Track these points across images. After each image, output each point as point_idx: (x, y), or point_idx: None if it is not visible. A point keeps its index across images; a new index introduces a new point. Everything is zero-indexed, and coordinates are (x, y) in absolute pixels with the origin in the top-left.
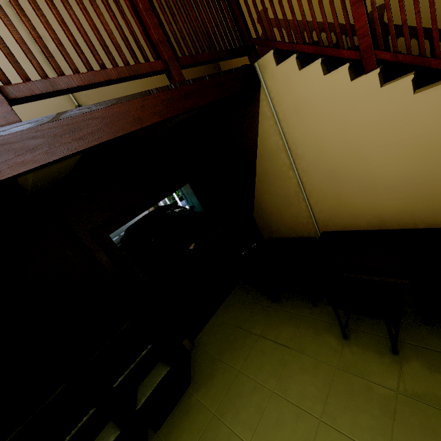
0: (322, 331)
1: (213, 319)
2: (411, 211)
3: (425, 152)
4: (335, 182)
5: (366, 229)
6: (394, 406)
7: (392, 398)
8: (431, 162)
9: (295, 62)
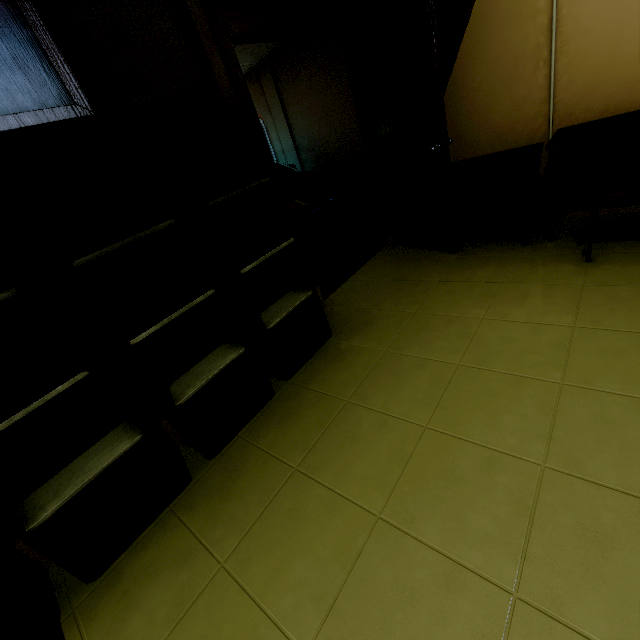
0: (547, 262)
1: (350, 281)
2: None
3: None
4: (623, 8)
5: None
6: None
7: None
8: None
9: None
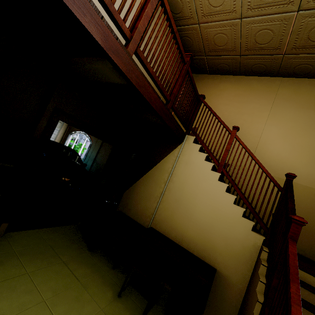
0: (108, 284)
1: (36, 230)
2: (196, 242)
3: (216, 217)
4: (177, 205)
5: (173, 239)
6: None
7: None
8: (215, 223)
9: (199, 147)
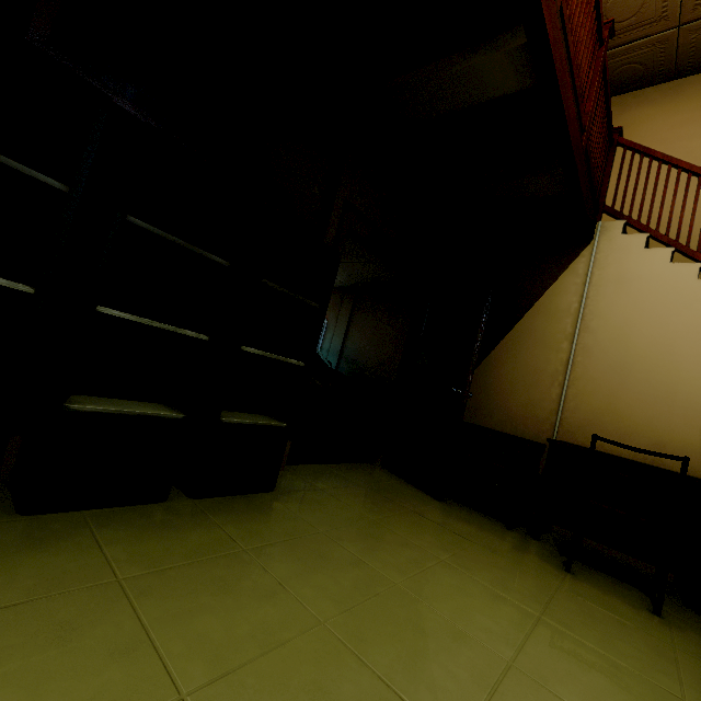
0: (526, 551)
1: (323, 466)
2: None
3: None
4: (620, 378)
5: (632, 458)
6: (673, 655)
7: (667, 648)
8: None
9: (644, 239)
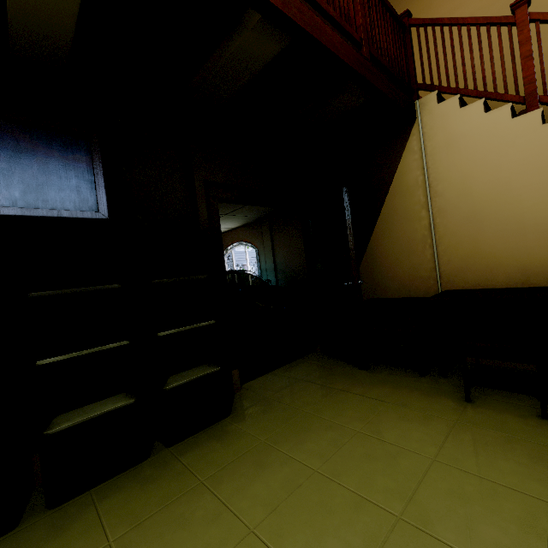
0: (433, 394)
1: (272, 373)
2: None
3: None
4: (475, 225)
5: (505, 286)
6: None
7: (547, 452)
8: None
9: (457, 101)
